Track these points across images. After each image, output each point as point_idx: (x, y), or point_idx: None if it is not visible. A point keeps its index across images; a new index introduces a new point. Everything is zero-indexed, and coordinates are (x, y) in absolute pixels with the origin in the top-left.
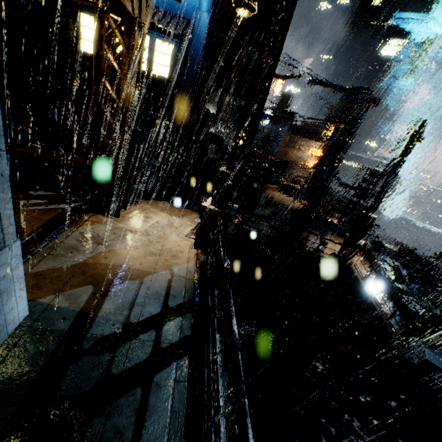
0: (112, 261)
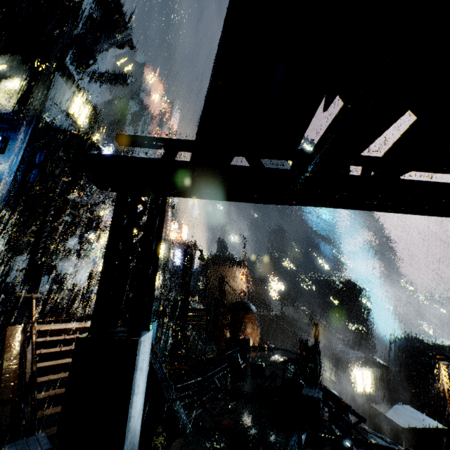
0: None
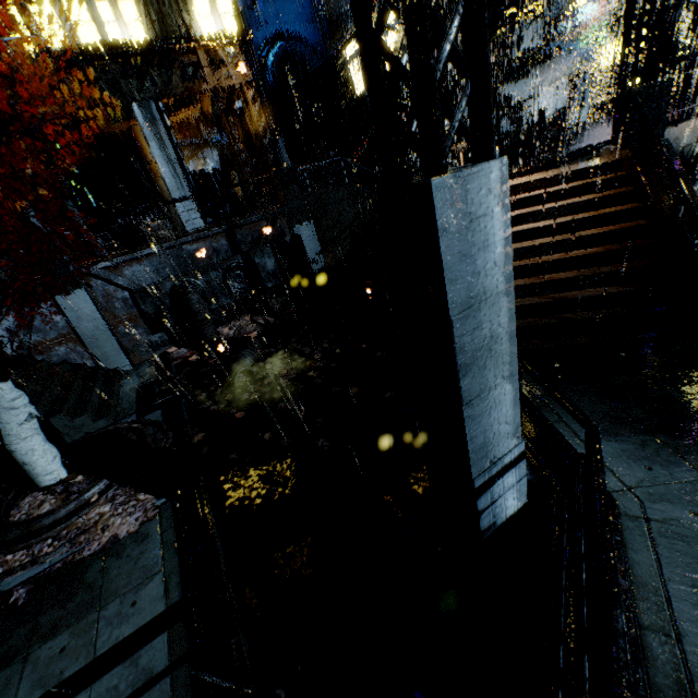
0: None
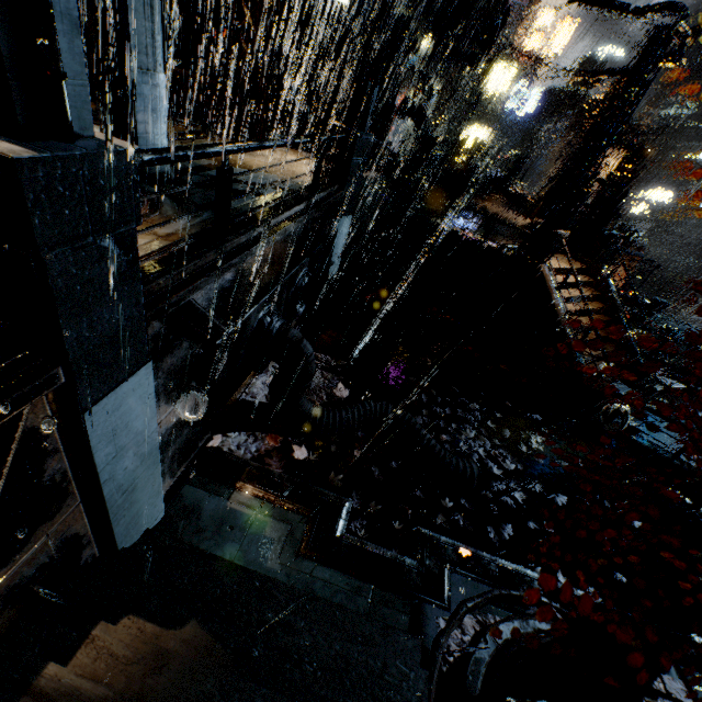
0: (235, 160)
